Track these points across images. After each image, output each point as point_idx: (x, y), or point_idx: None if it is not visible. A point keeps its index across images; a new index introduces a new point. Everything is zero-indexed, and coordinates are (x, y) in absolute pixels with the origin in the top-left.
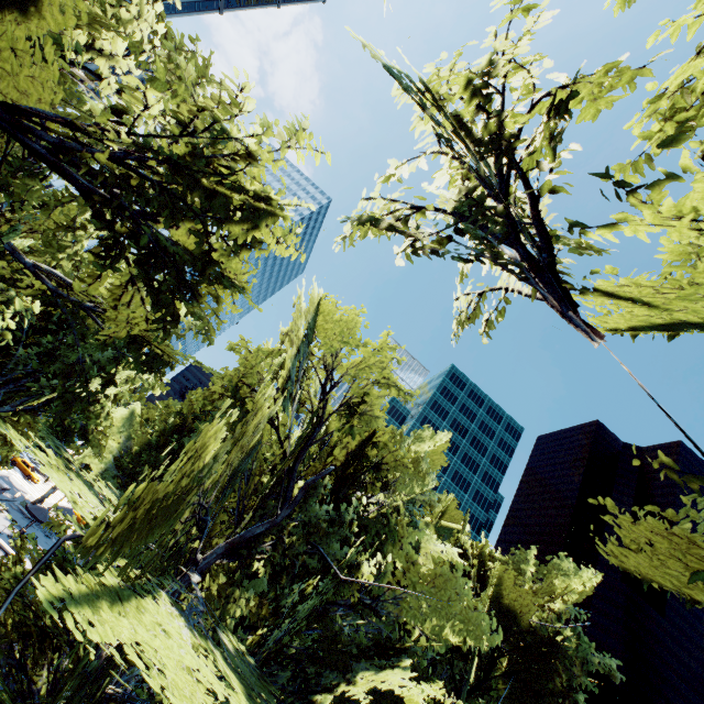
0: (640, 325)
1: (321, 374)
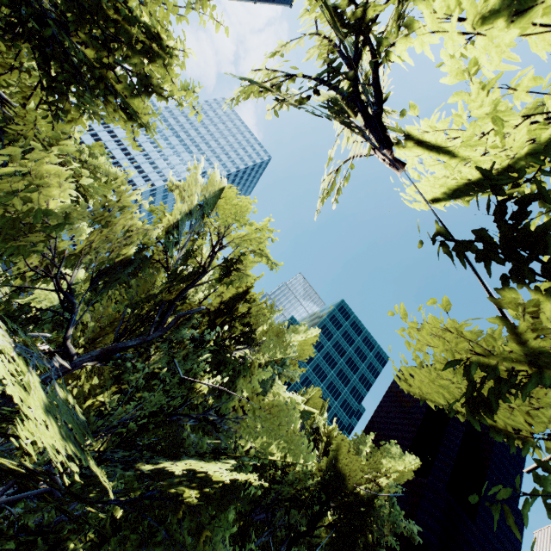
0: (448, 188)
1: (212, 238)
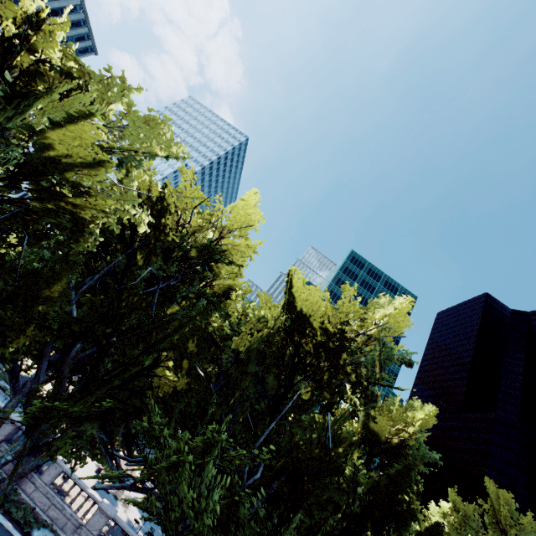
0: None
1: None
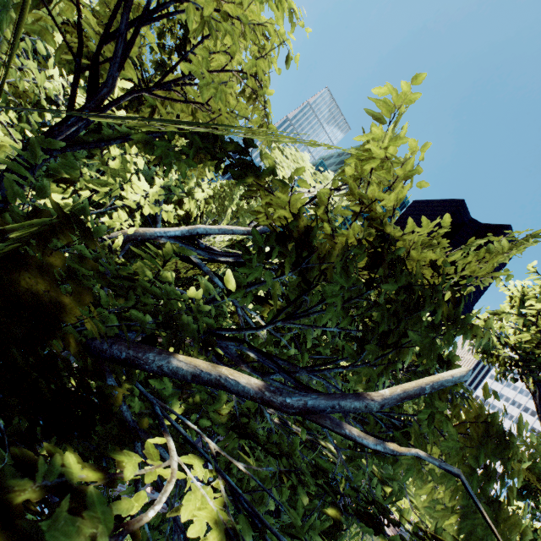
0: None
1: None
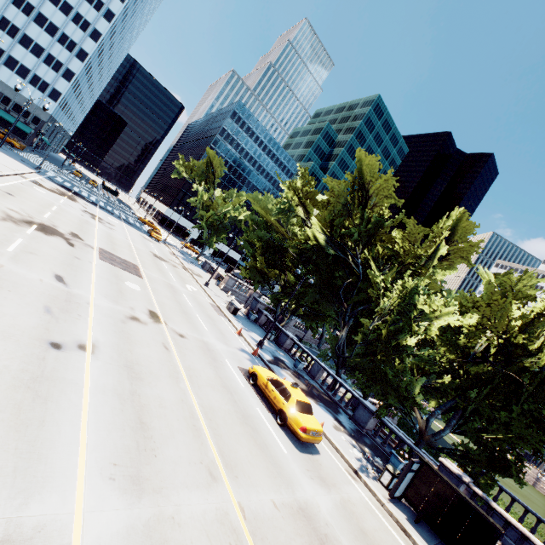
0: None
1: None
